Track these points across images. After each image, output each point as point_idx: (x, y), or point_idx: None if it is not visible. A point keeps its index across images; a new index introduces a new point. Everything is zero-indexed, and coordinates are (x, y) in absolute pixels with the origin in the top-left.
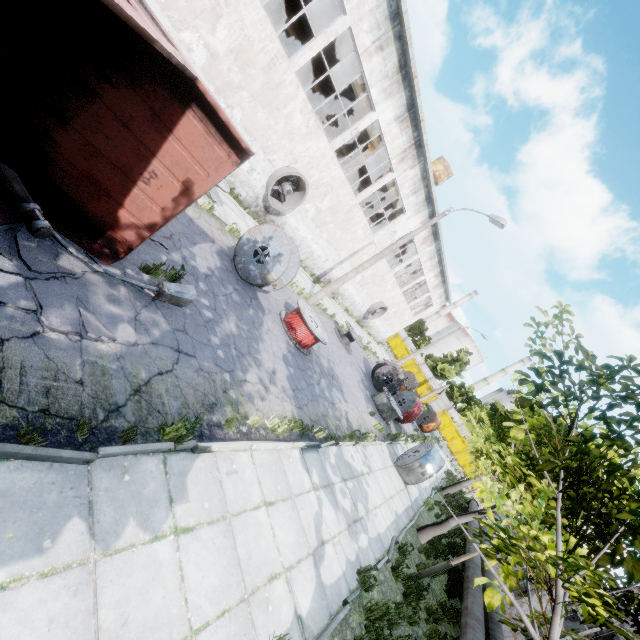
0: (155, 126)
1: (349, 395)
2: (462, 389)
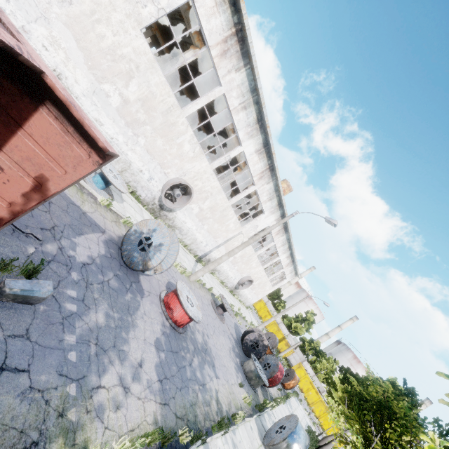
0: (1, 119)
1: (220, 368)
2: (311, 344)
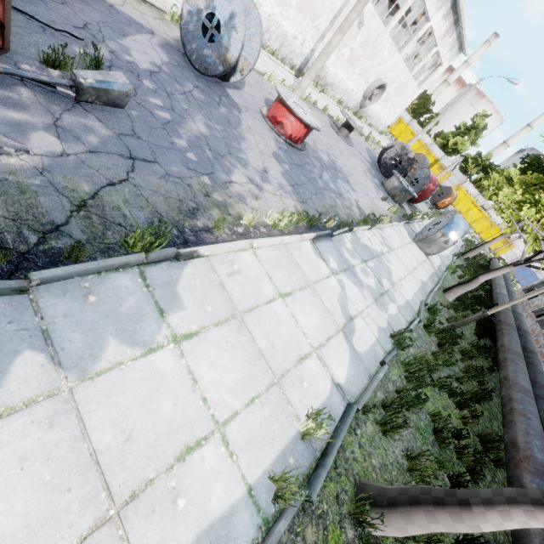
0: None
1: (357, 185)
2: (478, 159)
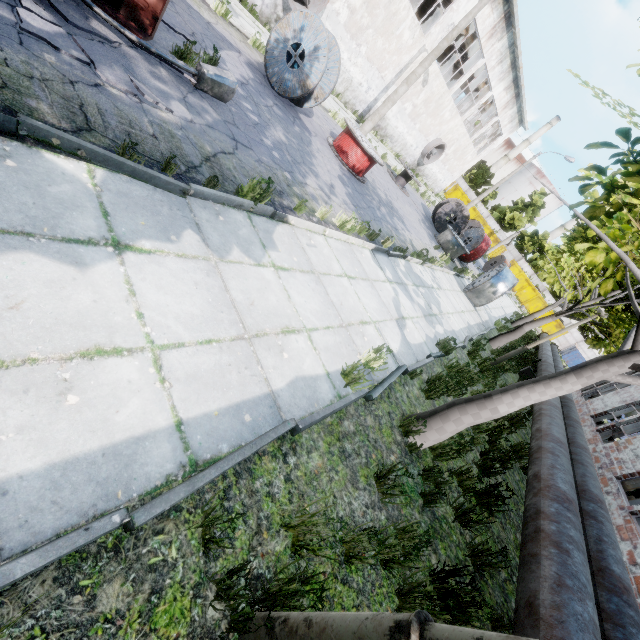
0: None
1: (411, 228)
2: (534, 238)
